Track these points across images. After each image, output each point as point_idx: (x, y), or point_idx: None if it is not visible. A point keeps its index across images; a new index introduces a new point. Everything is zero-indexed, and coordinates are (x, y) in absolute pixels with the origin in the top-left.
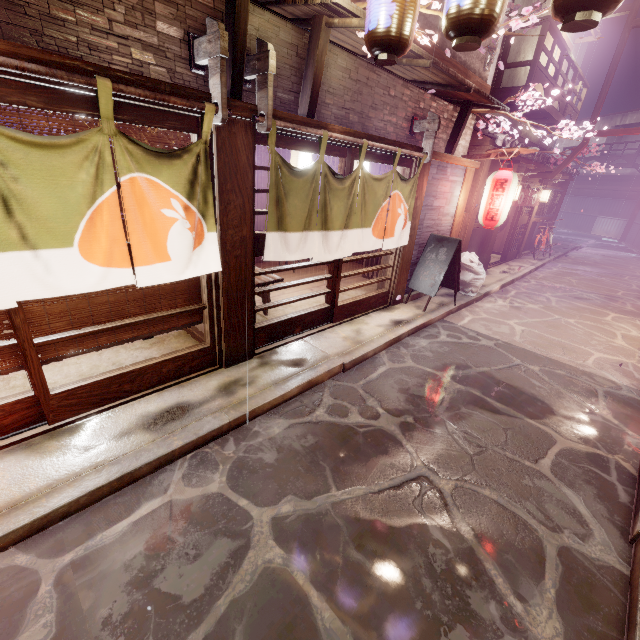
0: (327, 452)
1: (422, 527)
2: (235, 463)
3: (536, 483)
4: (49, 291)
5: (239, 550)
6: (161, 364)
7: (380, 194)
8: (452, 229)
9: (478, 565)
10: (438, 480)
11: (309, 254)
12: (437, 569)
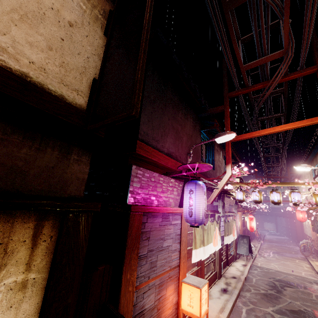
0: (265, 298)
1: (301, 310)
2: (249, 301)
3: (315, 301)
4: (211, 252)
5: (272, 315)
6: (212, 276)
7: (232, 224)
8: (240, 232)
9: (317, 315)
10: (295, 302)
11: (227, 242)
12: (311, 316)
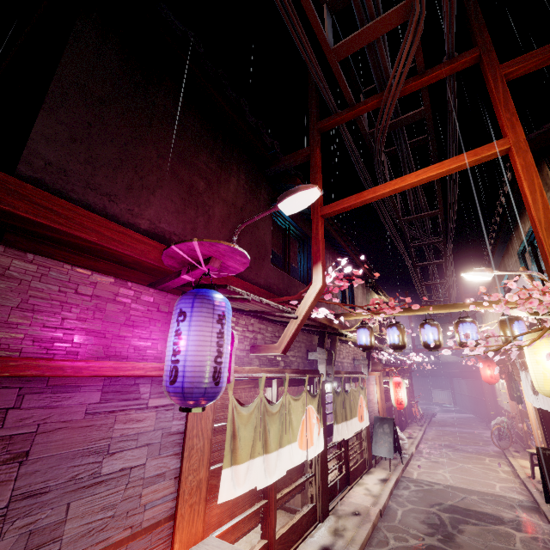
0: None
1: None
2: None
3: None
4: (292, 464)
5: None
6: (302, 518)
7: (357, 398)
8: (379, 411)
9: None
10: None
11: (343, 435)
12: None
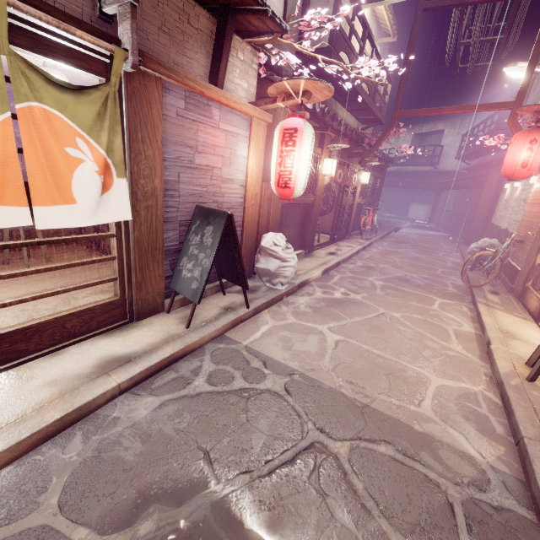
0: None
1: None
2: None
3: None
4: None
5: None
6: None
7: None
8: (245, 202)
9: None
10: None
11: None
12: None
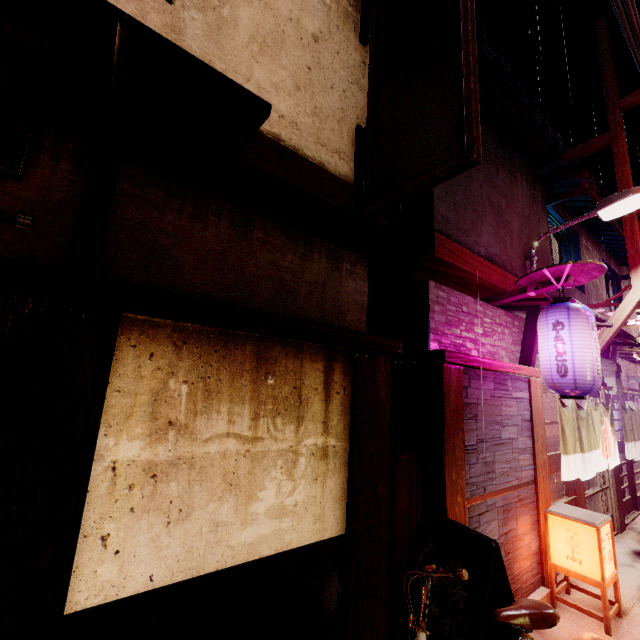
0: None
1: None
2: None
3: None
4: (599, 469)
5: None
6: None
7: None
8: None
9: None
10: None
11: (633, 456)
12: None
